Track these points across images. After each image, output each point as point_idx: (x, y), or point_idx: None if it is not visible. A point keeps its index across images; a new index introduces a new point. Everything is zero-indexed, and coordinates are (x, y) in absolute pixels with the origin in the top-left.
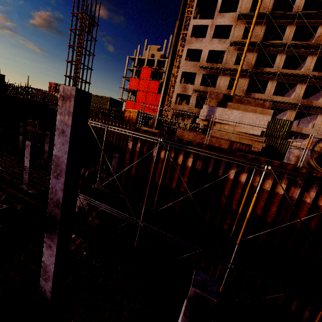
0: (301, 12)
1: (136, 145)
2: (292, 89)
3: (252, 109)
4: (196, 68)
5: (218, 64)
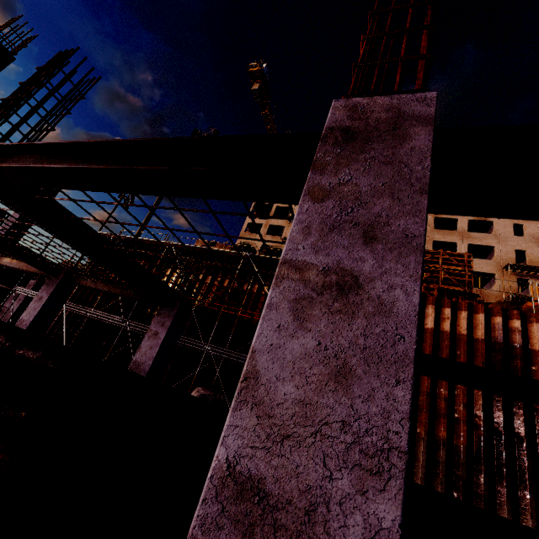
0: None
1: None
2: None
3: None
4: None
5: None
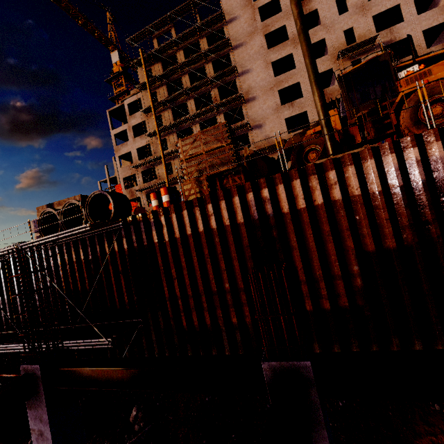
0: (185, 89)
1: None
2: None
3: None
4: (134, 169)
5: (149, 157)
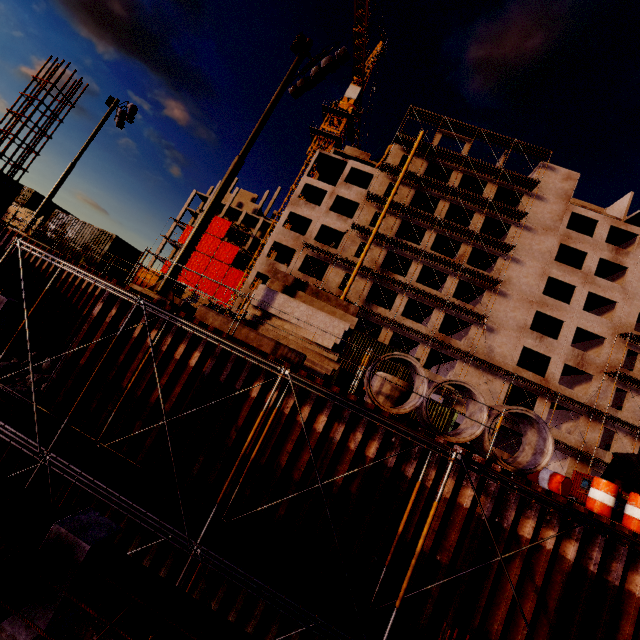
0: (442, 219)
1: (108, 312)
2: (430, 316)
3: (330, 309)
4: (298, 244)
5: (331, 248)
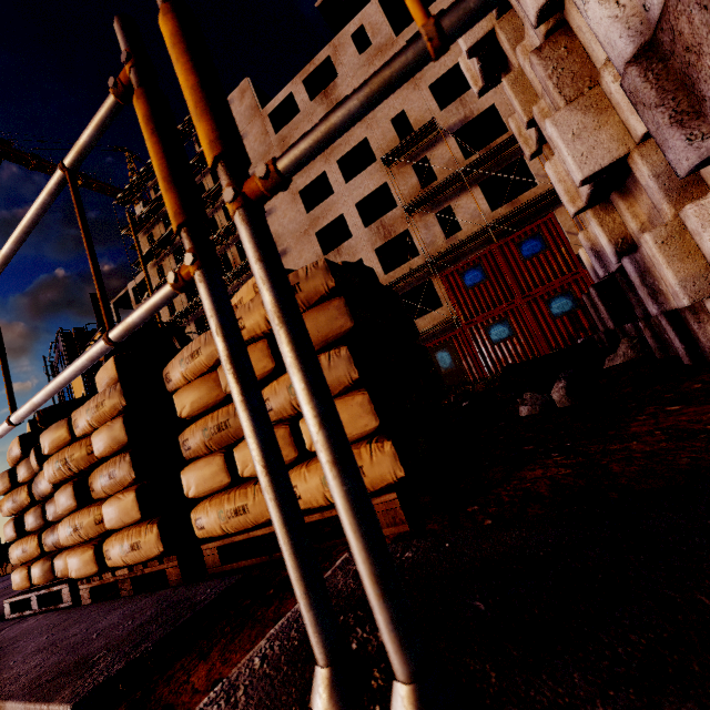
0: None
1: None
2: None
3: None
4: None
5: None
